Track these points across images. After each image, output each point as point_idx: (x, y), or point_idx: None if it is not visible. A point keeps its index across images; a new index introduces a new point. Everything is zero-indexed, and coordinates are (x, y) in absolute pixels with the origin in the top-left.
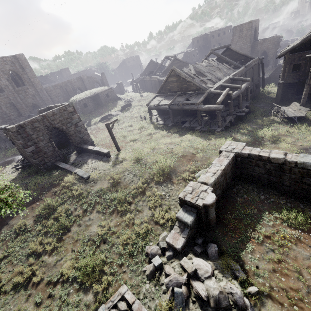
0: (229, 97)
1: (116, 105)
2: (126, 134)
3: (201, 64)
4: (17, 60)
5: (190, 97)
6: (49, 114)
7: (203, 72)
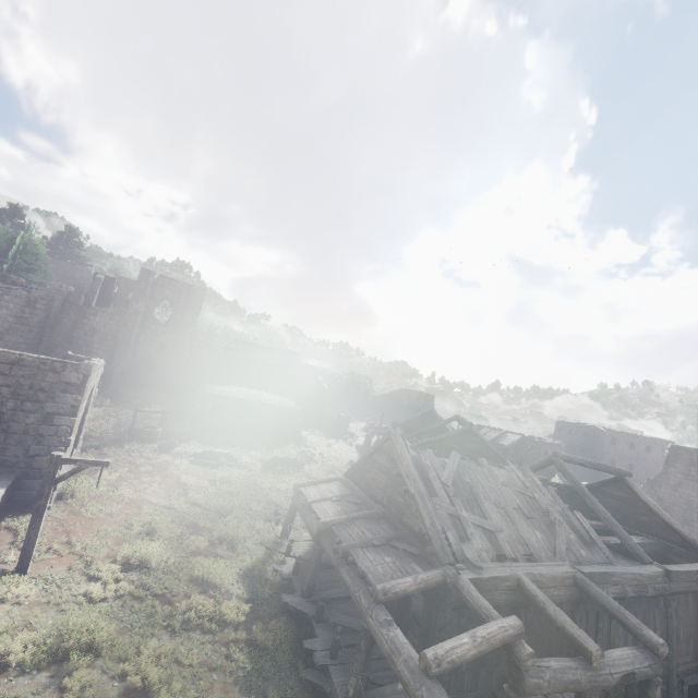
0: (512, 668)
1: (276, 447)
2: (164, 528)
3: (494, 470)
4: (191, 292)
5: (387, 549)
6: (6, 357)
7: (482, 494)
